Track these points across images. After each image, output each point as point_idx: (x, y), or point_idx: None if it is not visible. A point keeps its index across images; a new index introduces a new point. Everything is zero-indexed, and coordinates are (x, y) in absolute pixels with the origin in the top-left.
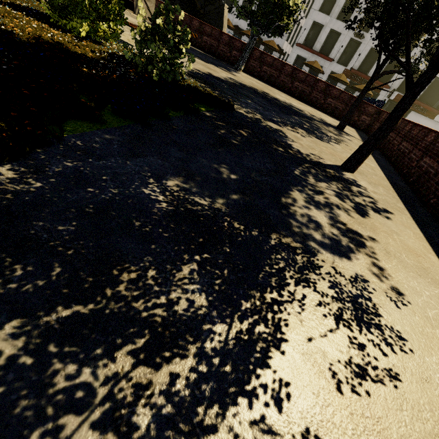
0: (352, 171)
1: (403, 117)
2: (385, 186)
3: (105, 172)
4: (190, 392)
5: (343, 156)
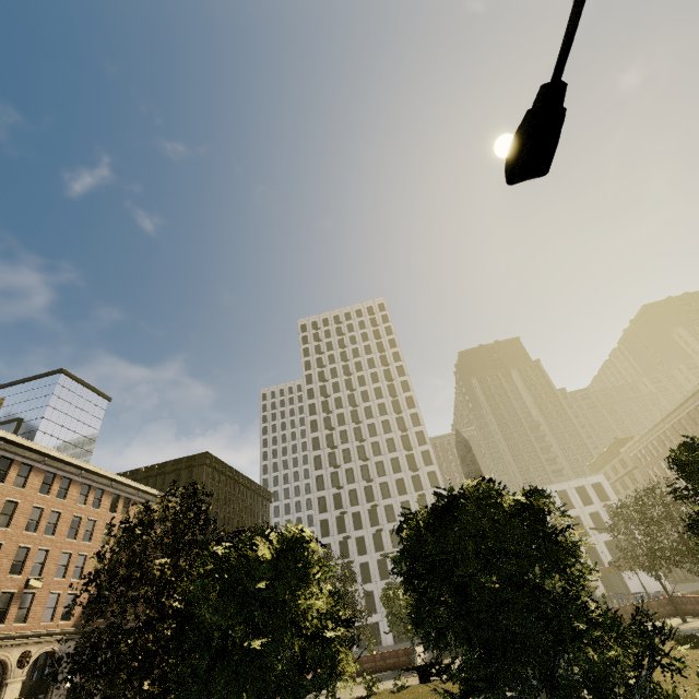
0: None
1: (622, 581)
2: None
3: None
4: None
5: None
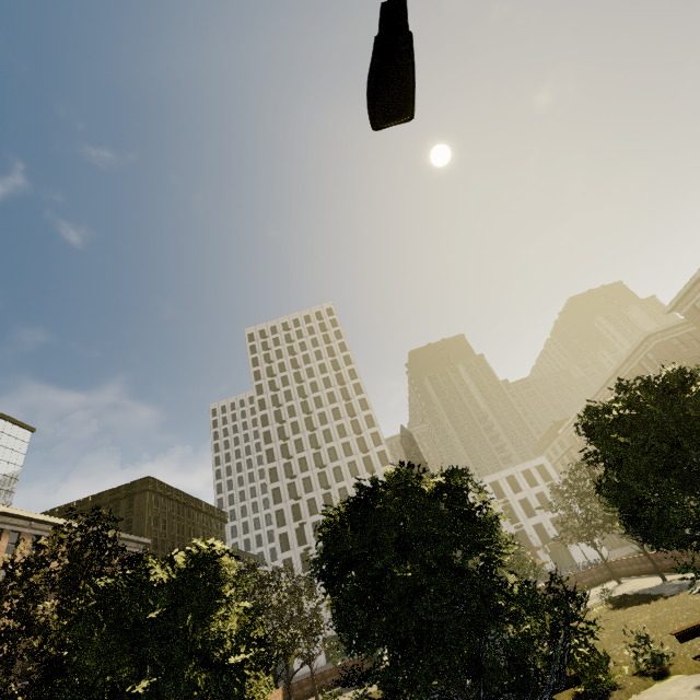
0: (666, 579)
1: (569, 554)
2: (674, 575)
3: (669, 592)
4: (699, 583)
5: (655, 581)
